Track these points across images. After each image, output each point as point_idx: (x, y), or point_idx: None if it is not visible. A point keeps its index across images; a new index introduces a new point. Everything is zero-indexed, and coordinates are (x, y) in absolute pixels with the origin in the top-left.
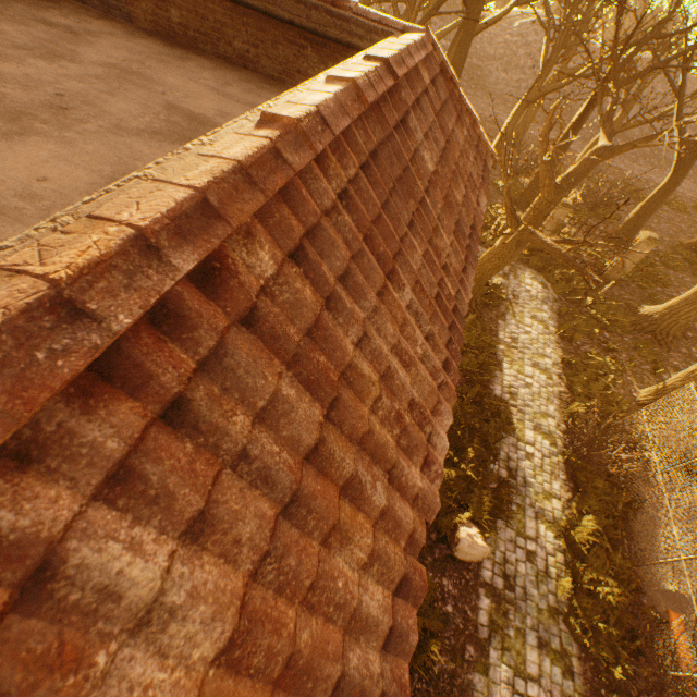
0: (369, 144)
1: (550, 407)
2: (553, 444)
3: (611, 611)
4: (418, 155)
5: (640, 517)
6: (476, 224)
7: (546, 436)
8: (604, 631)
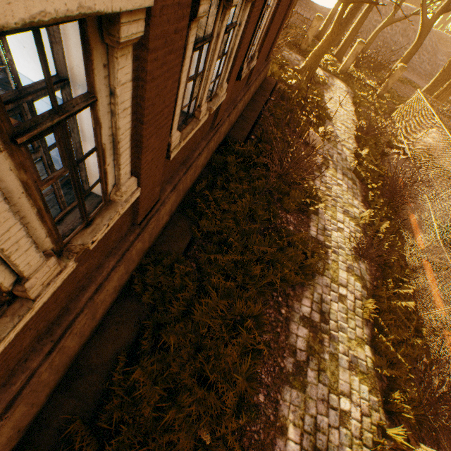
0: None
1: (348, 122)
2: (350, 131)
3: (373, 173)
4: None
5: (389, 149)
6: None
7: (346, 128)
8: (370, 177)
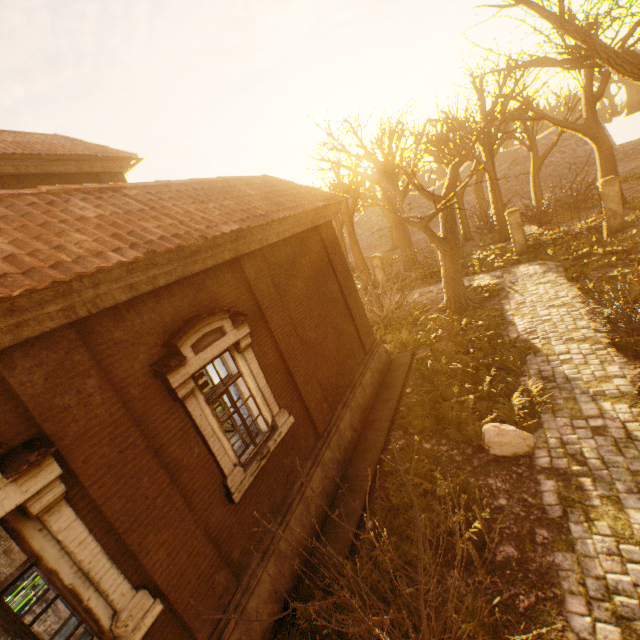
0: (200, 187)
1: (580, 323)
2: (595, 344)
3: None
4: (241, 191)
5: None
6: (305, 206)
7: (582, 341)
8: None
